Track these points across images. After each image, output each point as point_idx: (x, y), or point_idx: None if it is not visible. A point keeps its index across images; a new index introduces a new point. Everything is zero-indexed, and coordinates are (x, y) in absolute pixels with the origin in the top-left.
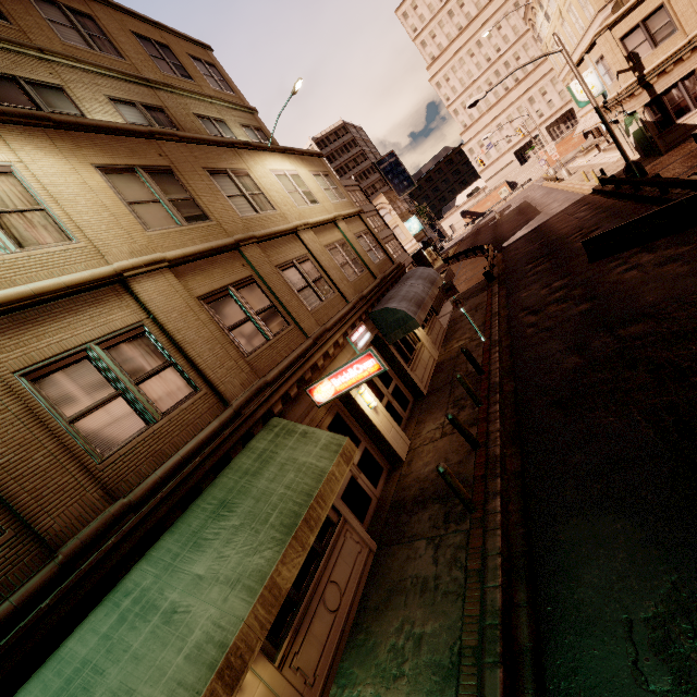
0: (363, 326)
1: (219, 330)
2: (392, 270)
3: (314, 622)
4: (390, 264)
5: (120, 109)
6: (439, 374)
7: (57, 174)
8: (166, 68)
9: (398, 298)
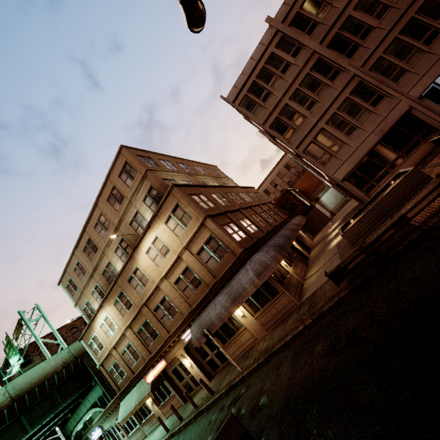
0: (189, 329)
1: (141, 342)
2: (227, 270)
3: (166, 407)
4: (232, 257)
5: (117, 254)
6: (241, 357)
7: (111, 311)
8: (117, 206)
9: (198, 321)
